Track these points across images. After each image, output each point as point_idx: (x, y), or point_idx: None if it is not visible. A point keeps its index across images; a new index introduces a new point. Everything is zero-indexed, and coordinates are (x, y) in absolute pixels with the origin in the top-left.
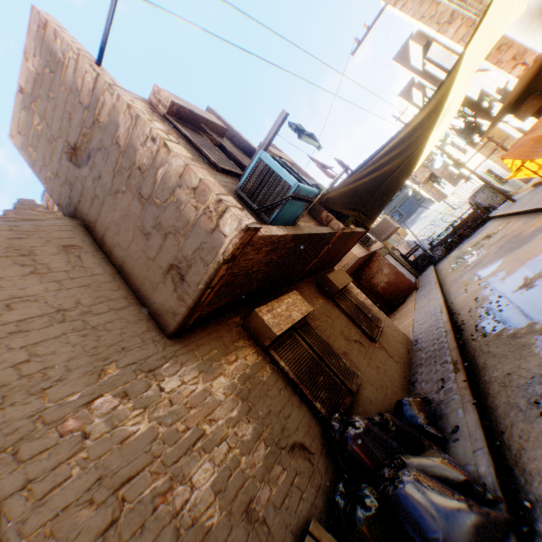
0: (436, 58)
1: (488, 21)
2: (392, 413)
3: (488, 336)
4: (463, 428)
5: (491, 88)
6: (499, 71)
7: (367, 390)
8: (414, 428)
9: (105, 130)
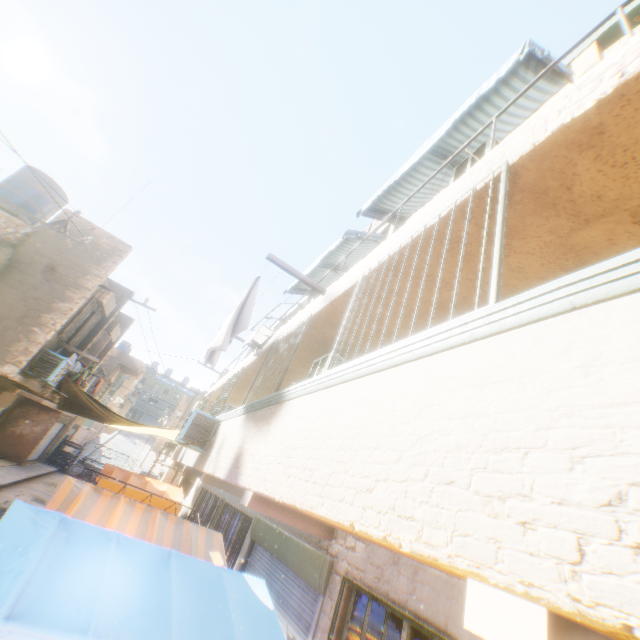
0: None
1: (165, 431)
2: None
3: None
4: None
5: None
6: None
7: None
8: None
9: (63, 293)
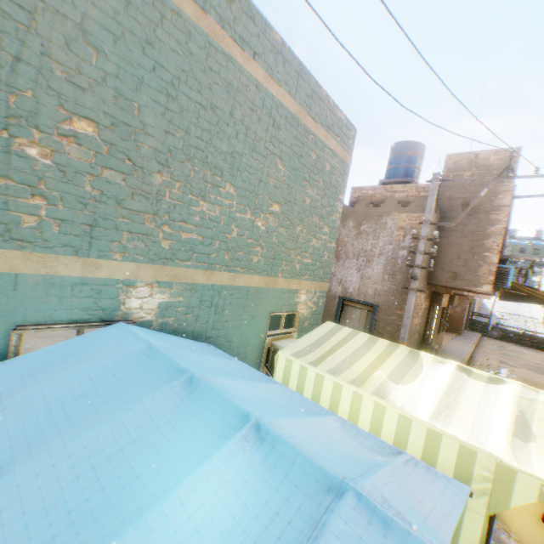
0: None
1: None
2: None
3: None
4: None
5: None
6: None
7: None
8: None
9: (486, 219)
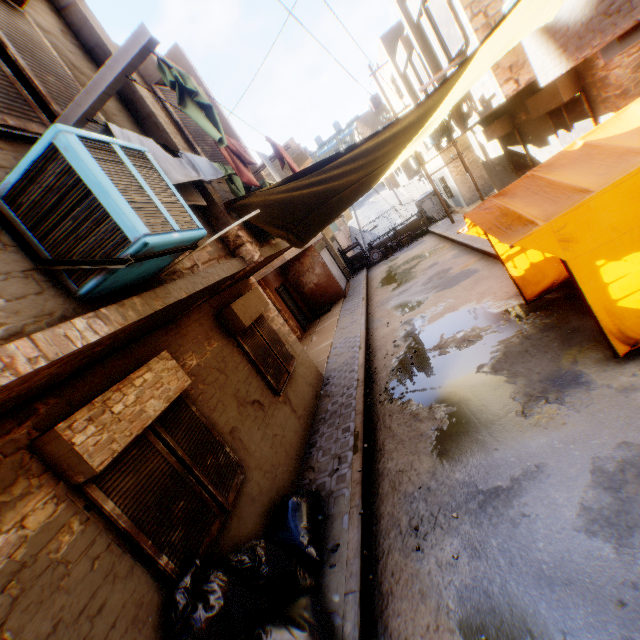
0: (436, 15)
1: (518, 14)
2: (277, 504)
3: (395, 404)
4: (344, 550)
5: (478, 93)
6: (493, 78)
7: (251, 483)
8: (293, 546)
9: None
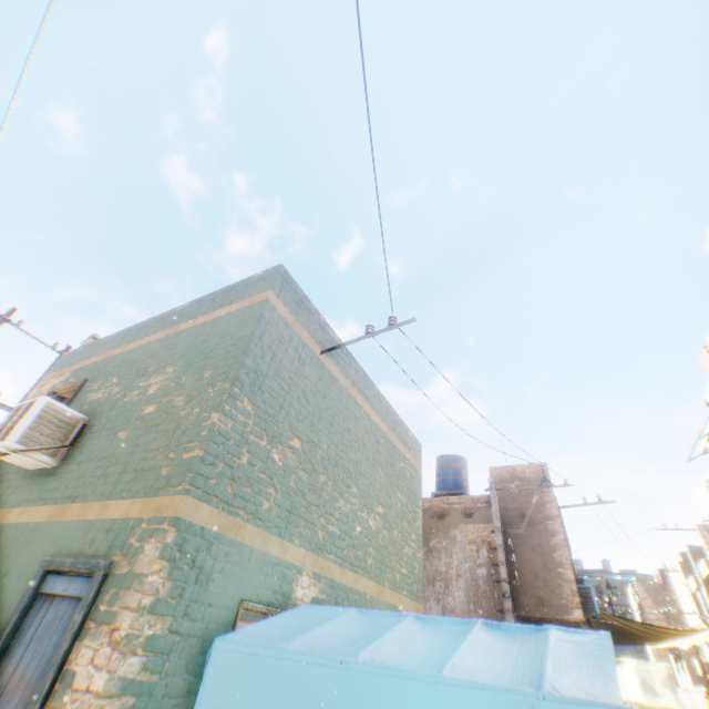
0: None
1: None
2: None
3: None
4: None
5: None
6: None
7: None
8: None
9: (546, 530)
